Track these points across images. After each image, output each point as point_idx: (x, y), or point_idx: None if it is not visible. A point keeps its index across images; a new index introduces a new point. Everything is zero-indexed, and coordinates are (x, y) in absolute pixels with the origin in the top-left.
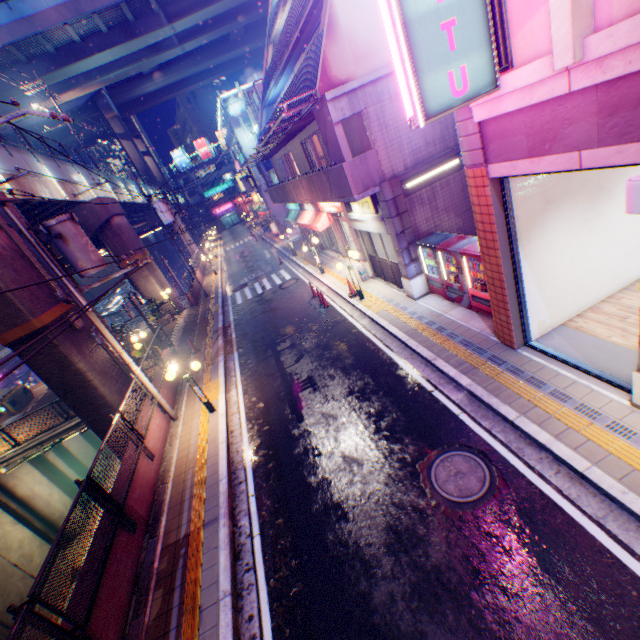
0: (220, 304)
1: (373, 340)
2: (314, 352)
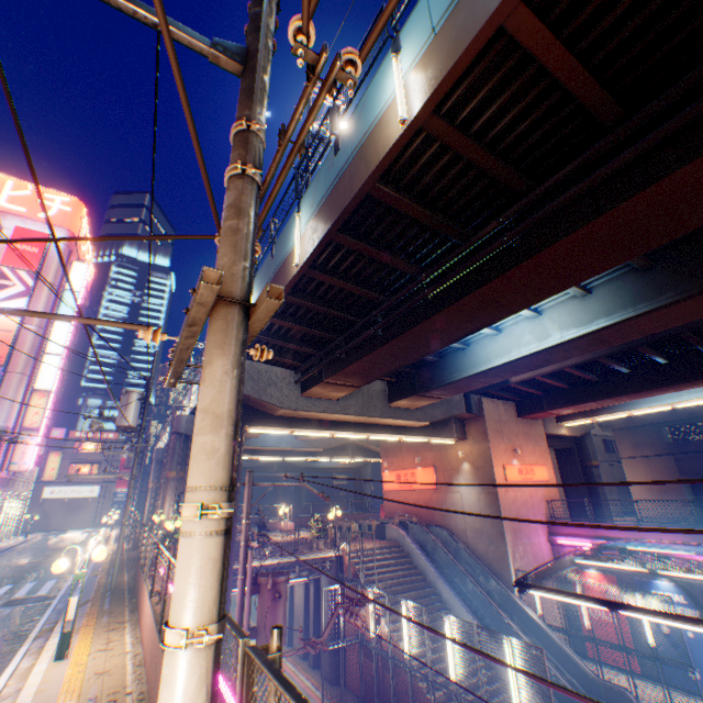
0: (89, 573)
1: (1, 557)
2: (35, 556)
